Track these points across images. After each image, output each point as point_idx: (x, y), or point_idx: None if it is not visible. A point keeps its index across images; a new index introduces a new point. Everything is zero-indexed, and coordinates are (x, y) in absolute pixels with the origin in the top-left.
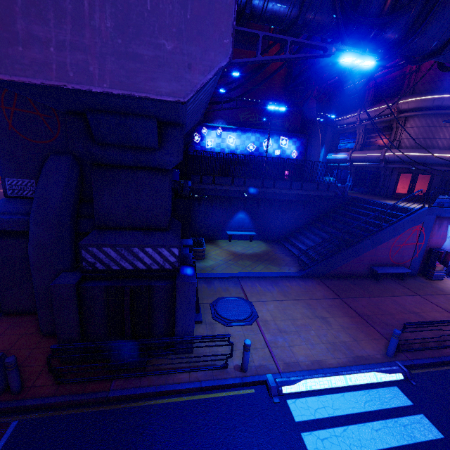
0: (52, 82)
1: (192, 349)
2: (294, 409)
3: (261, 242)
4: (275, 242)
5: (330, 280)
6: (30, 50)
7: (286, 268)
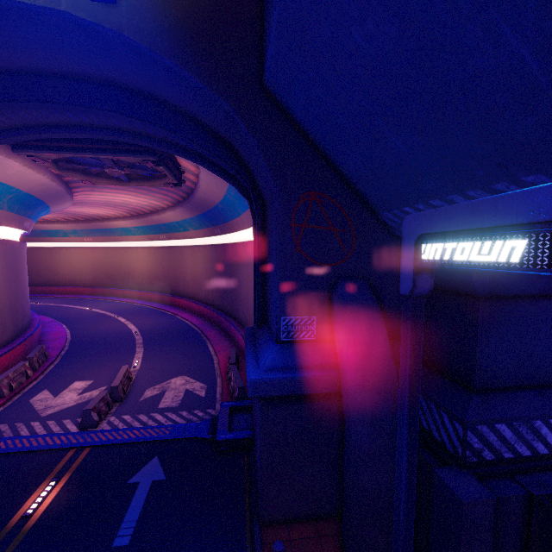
0: None
1: None
2: None
3: None
4: None
5: None
6: None
7: None
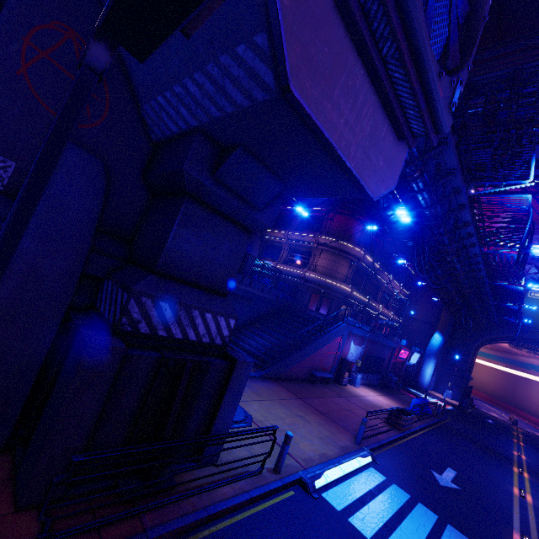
0: (332, 141)
1: (219, 455)
2: (331, 501)
3: None
4: None
5: (284, 382)
6: (333, 112)
7: None
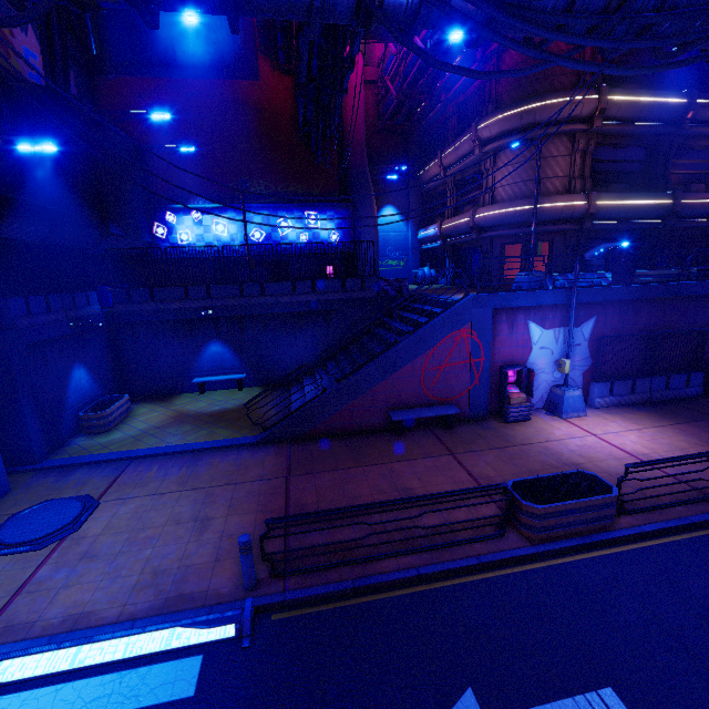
0: None
1: None
2: None
3: (258, 389)
4: (282, 387)
5: (308, 445)
6: None
7: (245, 432)
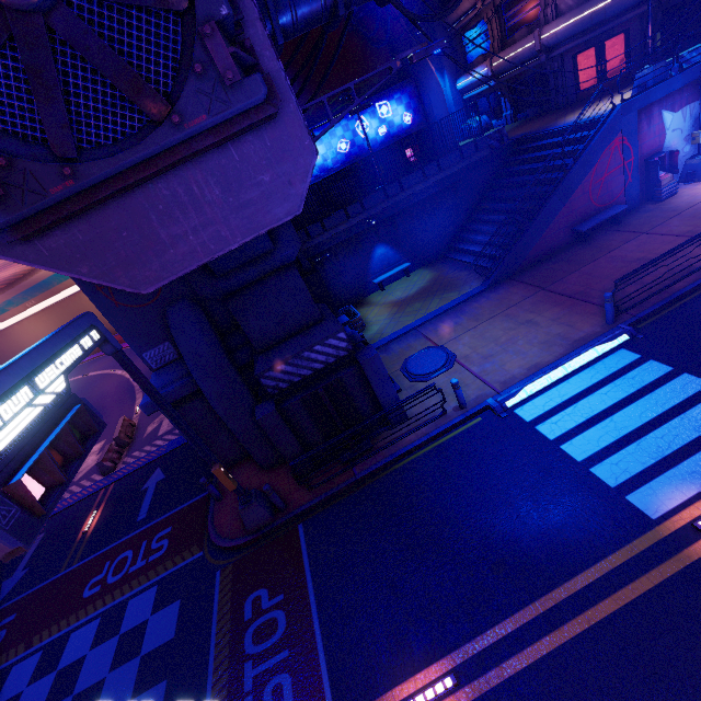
0: (203, 261)
1: (405, 415)
2: (523, 414)
3: (421, 270)
4: (439, 261)
5: (526, 274)
6: (178, 248)
7: (466, 288)
